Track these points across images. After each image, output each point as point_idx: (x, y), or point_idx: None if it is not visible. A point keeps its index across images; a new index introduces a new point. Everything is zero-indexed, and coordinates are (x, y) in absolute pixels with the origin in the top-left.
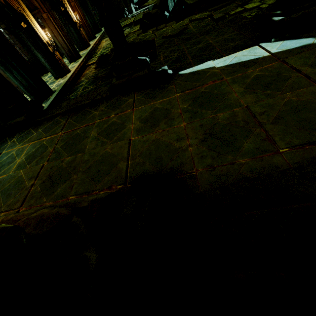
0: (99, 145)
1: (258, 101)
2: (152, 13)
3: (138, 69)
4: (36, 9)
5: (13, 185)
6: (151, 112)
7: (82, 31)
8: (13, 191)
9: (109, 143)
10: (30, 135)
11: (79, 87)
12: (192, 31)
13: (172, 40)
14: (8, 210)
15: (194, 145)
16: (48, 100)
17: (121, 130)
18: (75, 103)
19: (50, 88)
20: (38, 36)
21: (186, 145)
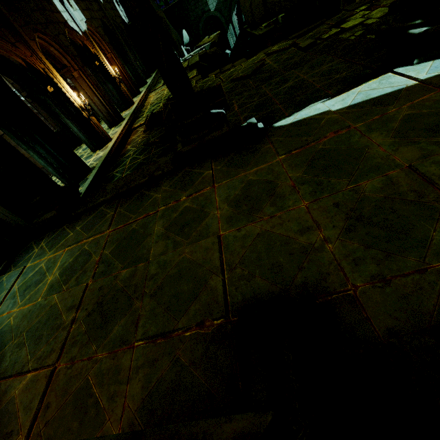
0: (171, 247)
1: (430, 157)
2: (211, 52)
3: (214, 127)
4: (64, 68)
5: (44, 321)
6: (243, 188)
7: (123, 87)
8: (44, 333)
9: (185, 243)
10: (64, 236)
11: (125, 159)
12: (272, 67)
13: (246, 82)
14: (37, 368)
15: (334, 239)
16: (84, 182)
17: (201, 221)
18: (126, 185)
19: (87, 165)
20: (69, 100)
21: (319, 240)
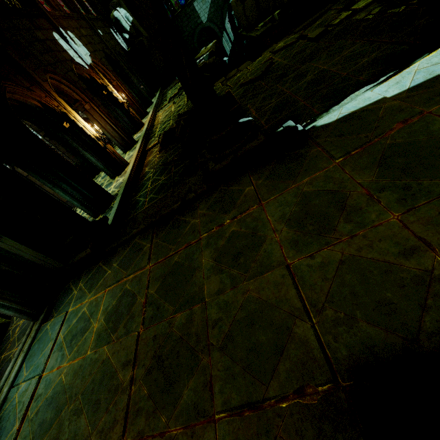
0: (228, 283)
1: None
2: (210, 62)
3: (248, 138)
4: (76, 102)
5: (99, 381)
6: (300, 203)
7: (131, 110)
8: (101, 396)
9: (245, 277)
10: (102, 274)
11: (146, 182)
12: (283, 64)
13: (257, 84)
14: None
15: None
16: (109, 211)
17: (257, 247)
18: (157, 212)
19: (109, 193)
20: (85, 132)
21: (438, 265)
